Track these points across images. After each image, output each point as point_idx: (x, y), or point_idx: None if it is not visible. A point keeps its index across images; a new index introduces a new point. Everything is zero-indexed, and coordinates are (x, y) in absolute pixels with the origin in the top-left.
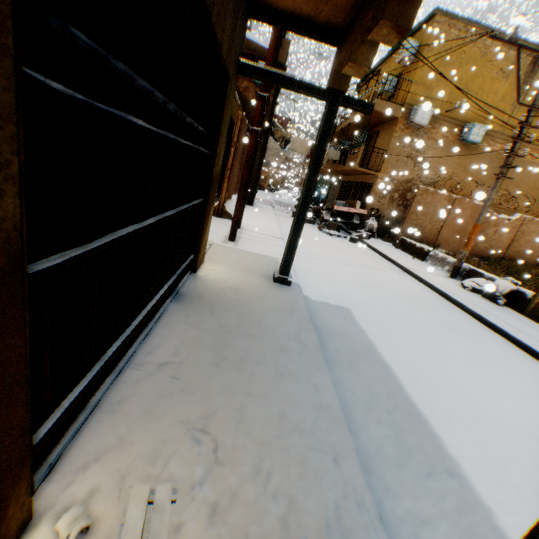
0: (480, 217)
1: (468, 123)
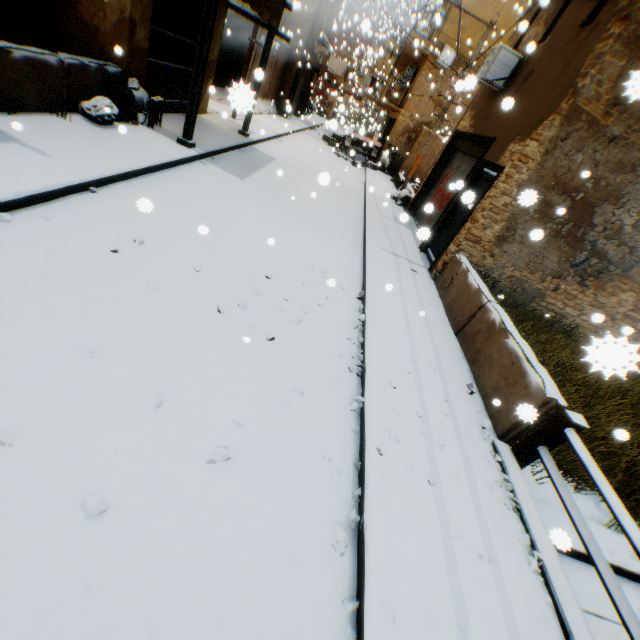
0: (422, 150)
1: None
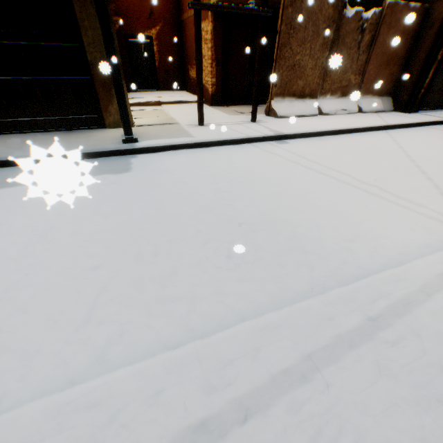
0: None
1: None
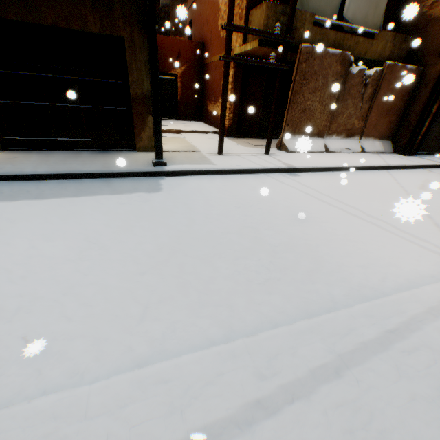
0: None
1: None
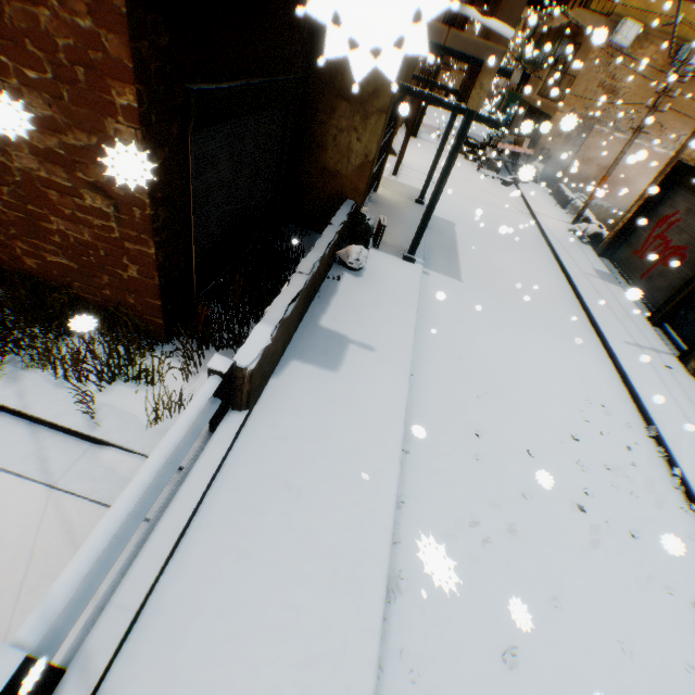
0: (609, 170)
1: (688, 42)
